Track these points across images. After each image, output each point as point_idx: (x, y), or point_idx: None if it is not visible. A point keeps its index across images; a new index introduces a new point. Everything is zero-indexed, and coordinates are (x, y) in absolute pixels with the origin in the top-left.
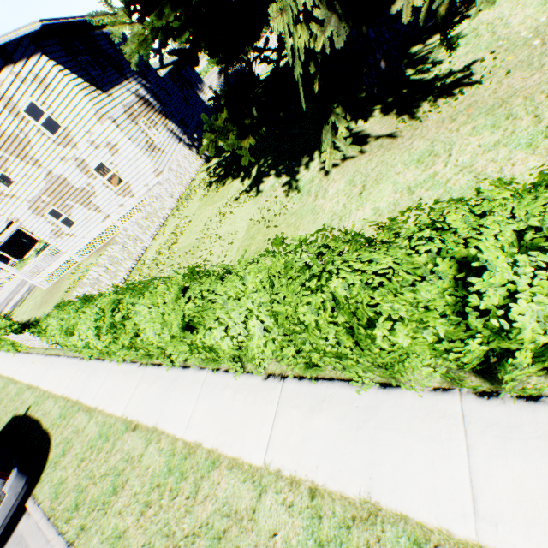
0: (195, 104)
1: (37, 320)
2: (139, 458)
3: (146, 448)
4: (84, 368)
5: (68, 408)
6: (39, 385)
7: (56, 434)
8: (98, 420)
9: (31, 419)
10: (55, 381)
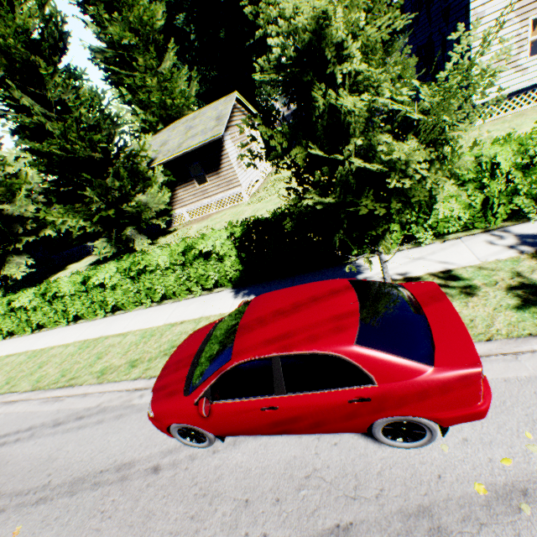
0: None
1: None
2: None
3: None
4: None
5: None
6: None
7: None
8: None
9: None
10: None
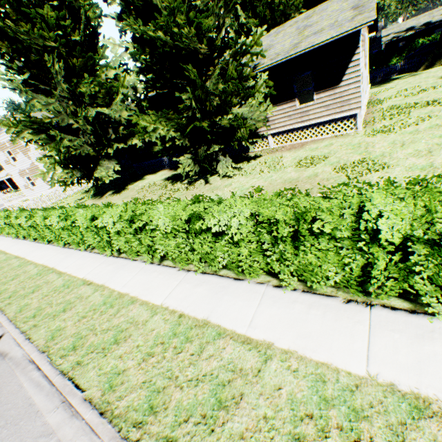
0: None
1: None
2: None
3: None
4: None
5: None
6: None
7: None
8: None
9: None
10: None
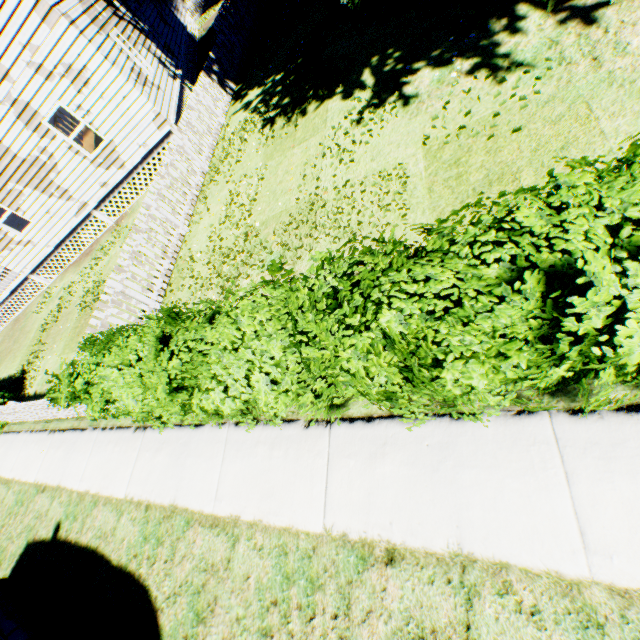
0: (175, 26)
1: (3, 381)
2: (460, 633)
3: (470, 607)
4: (155, 445)
5: (157, 521)
6: (62, 484)
7: (155, 576)
8: (256, 545)
9: (72, 547)
10: (95, 474)
